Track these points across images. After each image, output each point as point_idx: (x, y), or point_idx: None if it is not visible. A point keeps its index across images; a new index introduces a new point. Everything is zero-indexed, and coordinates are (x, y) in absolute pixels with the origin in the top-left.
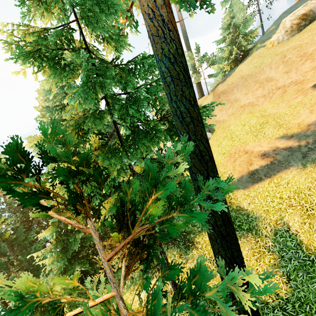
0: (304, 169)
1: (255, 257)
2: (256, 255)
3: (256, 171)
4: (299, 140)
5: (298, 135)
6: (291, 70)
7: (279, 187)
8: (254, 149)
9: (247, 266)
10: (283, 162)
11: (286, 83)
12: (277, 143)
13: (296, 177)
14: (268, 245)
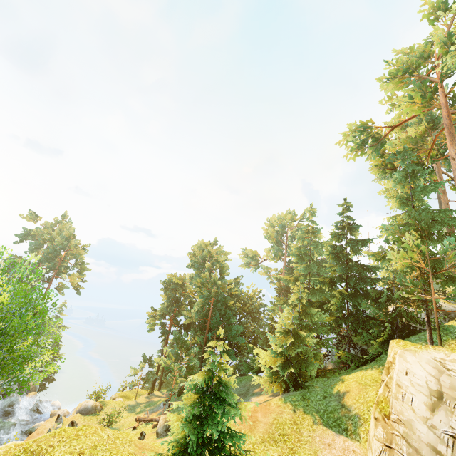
0: None
1: None
2: None
3: None
4: None
5: None
6: None
7: None
8: None
9: None
10: None
11: None
12: None
13: None
14: None
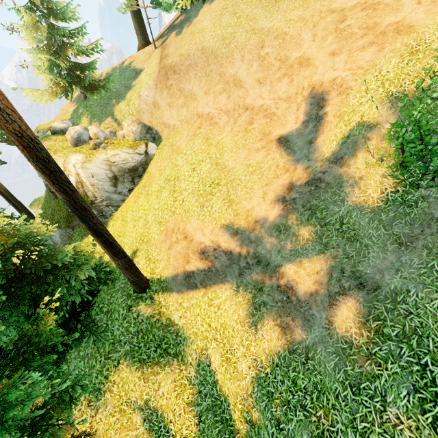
0: (236, 295)
1: (175, 394)
2: (177, 389)
3: (192, 273)
4: (242, 244)
5: (243, 233)
6: (265, 81)
7: (210, 309)
8: (195, 235)
9: (165, 406)
10: (220, 273)
11: (256, 104)
12: (221, 237)
13: (227, 303)
14: (191, 375)
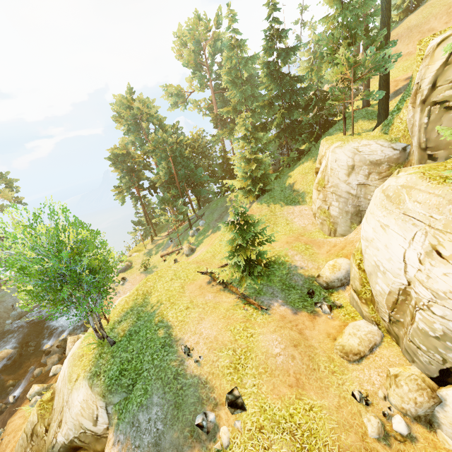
0: None
1: None
2: None
3: (399, 89)
4: None
5: None
6: (450, 21)
7: None
8: (401, 78)
9: None
10: None
11: None
12: None
13: None
14: None
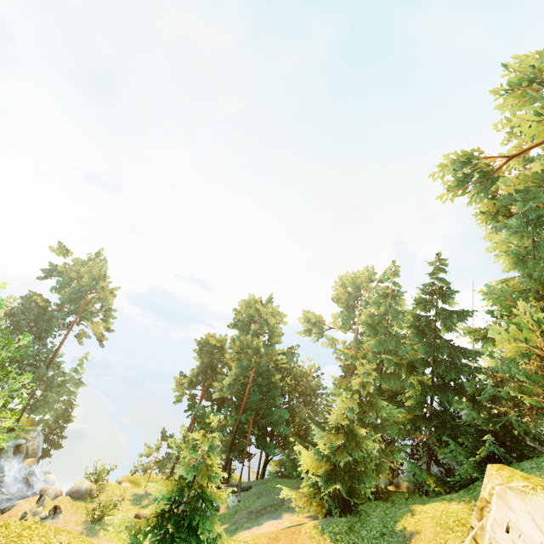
0: None
1: None
2: None
3: None
4: None
5: None
6: None
7: None
8: None
9: None
10: None
11: None
12: None
13: None
14: None
